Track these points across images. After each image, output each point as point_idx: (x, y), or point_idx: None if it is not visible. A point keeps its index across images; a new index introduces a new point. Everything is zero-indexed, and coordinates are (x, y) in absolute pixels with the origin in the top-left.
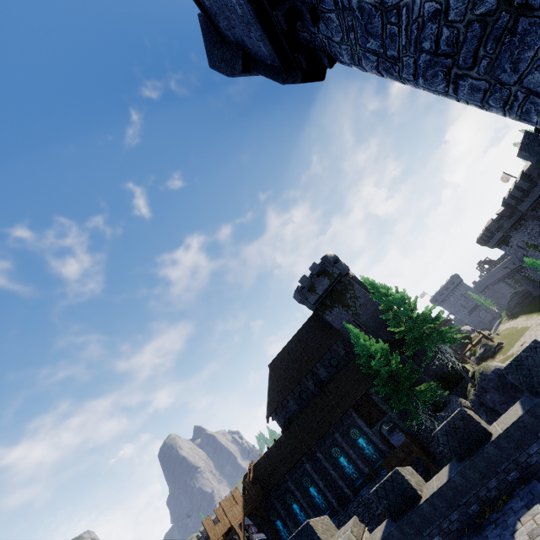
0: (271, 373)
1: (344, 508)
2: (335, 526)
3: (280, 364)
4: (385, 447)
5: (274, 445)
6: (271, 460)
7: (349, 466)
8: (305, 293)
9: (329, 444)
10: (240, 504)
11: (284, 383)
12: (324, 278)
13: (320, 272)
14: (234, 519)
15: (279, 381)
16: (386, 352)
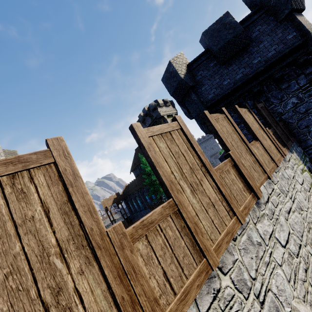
0: (135, 154)
1: (146, 210)
2: (143, 213)
3: (137, 152)
4: (157, 199)
5: (131, 183)
6: (129, 187)
7: (148, 199)
8: (141, 123)
9: (143, 191)
10: (112, 200)
11: (136, 161)
12: (149, 118)
13: (146, 114)
14: (108, 204)
15: (135, 159)
16: (152, 172)
